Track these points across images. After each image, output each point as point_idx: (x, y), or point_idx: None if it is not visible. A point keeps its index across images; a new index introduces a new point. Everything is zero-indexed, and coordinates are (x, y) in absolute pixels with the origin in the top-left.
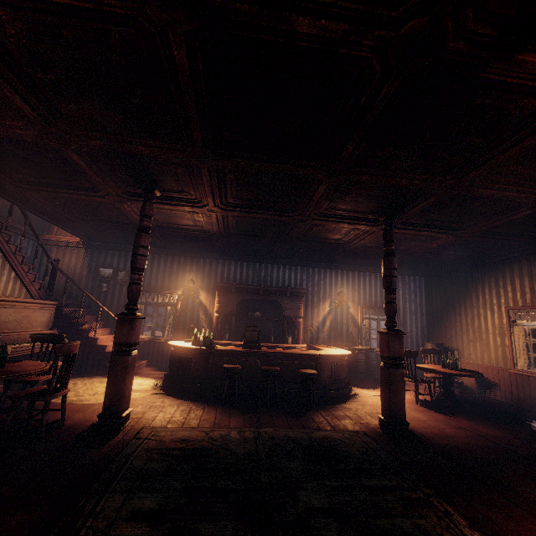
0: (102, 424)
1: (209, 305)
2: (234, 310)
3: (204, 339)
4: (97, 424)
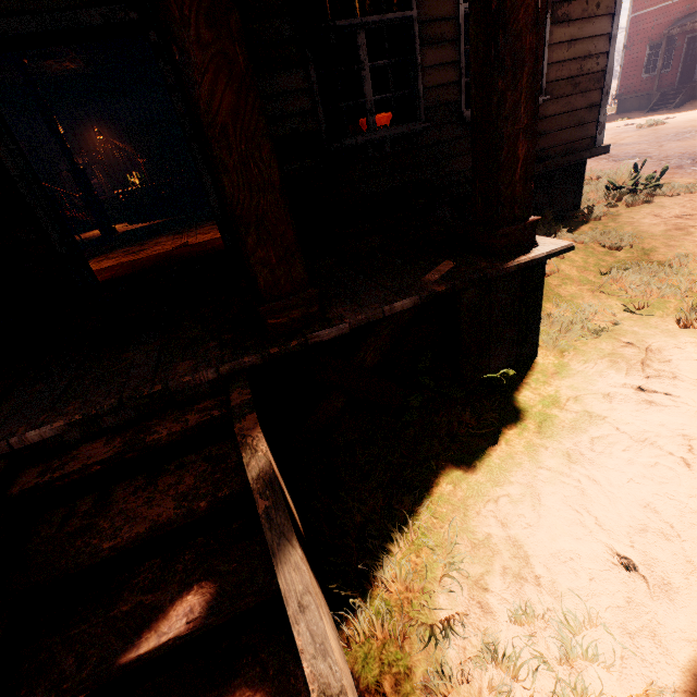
0: (104, 234)
1: (130, 154)
2: (155, 152)
3: (139, 181)
4: (101, 235)
